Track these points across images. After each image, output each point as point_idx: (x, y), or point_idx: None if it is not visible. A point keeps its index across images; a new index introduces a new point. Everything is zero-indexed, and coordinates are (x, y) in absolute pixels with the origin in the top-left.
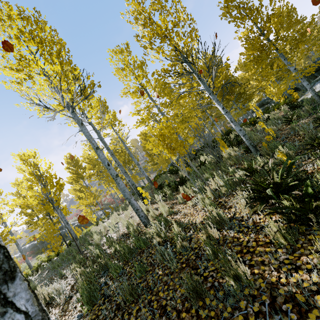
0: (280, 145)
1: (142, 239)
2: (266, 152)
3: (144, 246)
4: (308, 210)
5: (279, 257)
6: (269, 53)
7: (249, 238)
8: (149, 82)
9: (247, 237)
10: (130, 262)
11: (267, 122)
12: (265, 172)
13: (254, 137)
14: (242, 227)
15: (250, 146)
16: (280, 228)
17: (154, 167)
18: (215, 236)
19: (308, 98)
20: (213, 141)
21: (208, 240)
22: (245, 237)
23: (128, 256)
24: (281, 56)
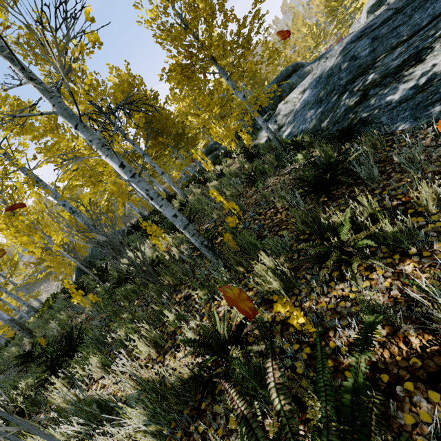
0: (253, 232)
1: None
2: (236, 260)
3: None
4: None
5: None
6: None
7: None
8: None
9: None
10: None
11: (222, 180)
12: None
13: (207, 210)
14: None
15: (202, 248)
16: None
17: None
18: None
19: (264, 144)
20: (151, 213)
21: None
22: None
23: None
24: (222, 72)
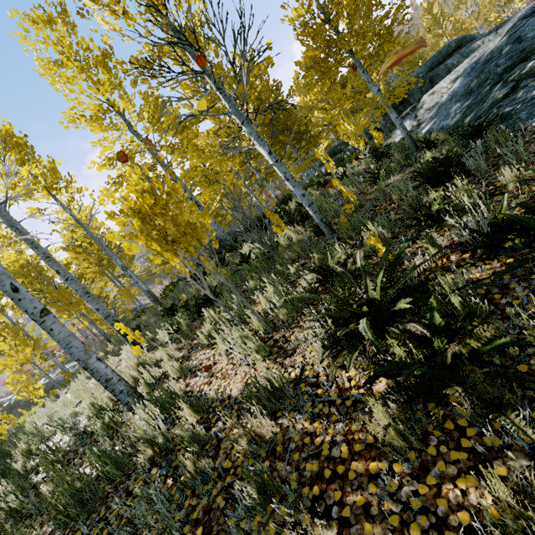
0: (366, 219)
1: (113, 459)
2: (348, 234)
3: (118, 474)
4: (440, 363)
5: (400, 490)
6: (340, 60)
7: (333, 433)
8: (130, 100)
9: (329, 431)
10: (80, 530)
11: (344, 180)
12: (352, 278)
13: (326, 206)
14: (319, 403)
15: (321, 224)
16: (395, 418)
17: (166, 267)
18: (267, 433)
19: (397, 142)
20: (263, 216)
21: (252, 448)
22: (325, 435)
23: (76, 513)
24: (359, 65)
